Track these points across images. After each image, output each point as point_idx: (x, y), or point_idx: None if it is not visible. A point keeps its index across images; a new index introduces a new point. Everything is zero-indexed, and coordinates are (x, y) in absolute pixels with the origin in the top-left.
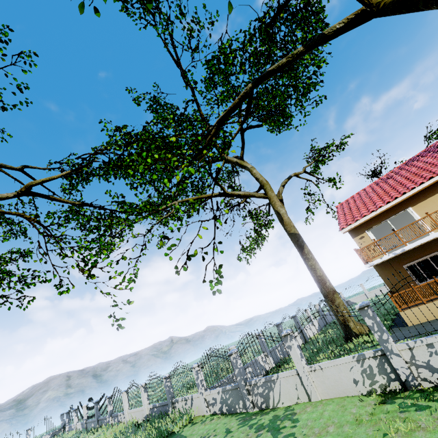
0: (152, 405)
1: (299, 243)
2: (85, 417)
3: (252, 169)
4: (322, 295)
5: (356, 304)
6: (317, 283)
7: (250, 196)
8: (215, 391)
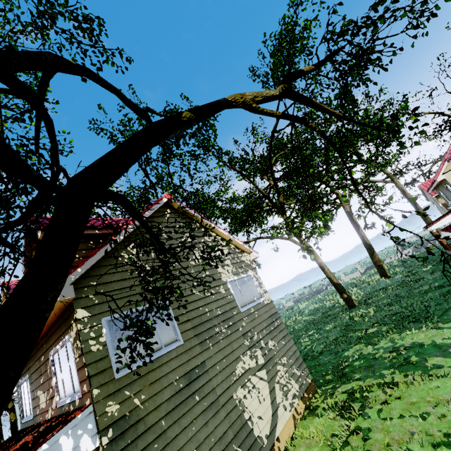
0: (366, 268)
1: (414, 203)
2: (297, 297)
3: (383, 168)
4: (426, 223)
5: (411, 241)
6: (423, 218)
7: (384, 182)
8: (409, 249)
